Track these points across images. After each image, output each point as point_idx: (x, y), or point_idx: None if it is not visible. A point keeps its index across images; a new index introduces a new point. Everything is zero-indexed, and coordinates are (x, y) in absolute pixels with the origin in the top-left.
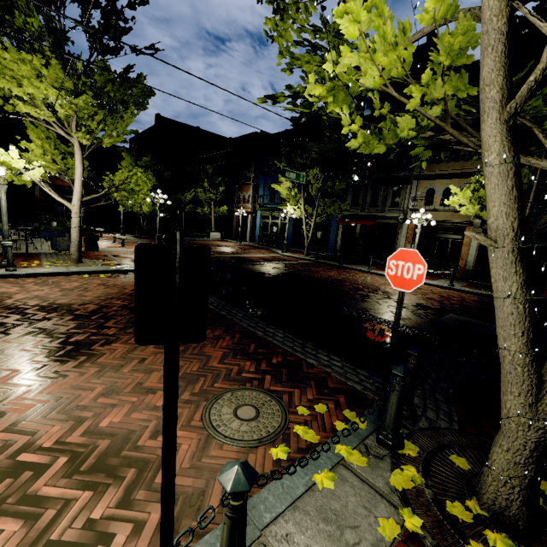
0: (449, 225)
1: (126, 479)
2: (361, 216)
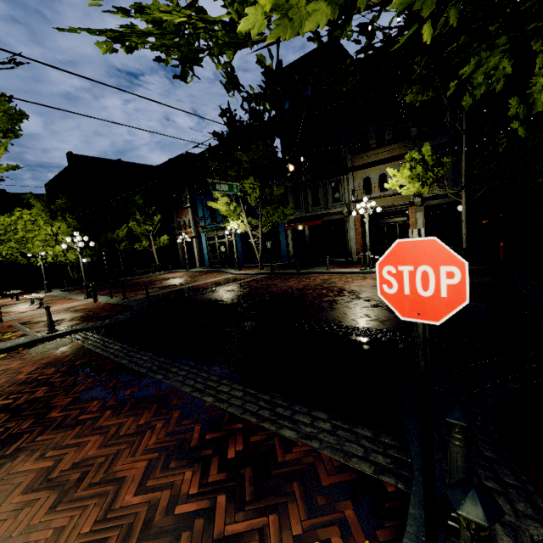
0: (393, 209)
1: None
2: (307, 218)
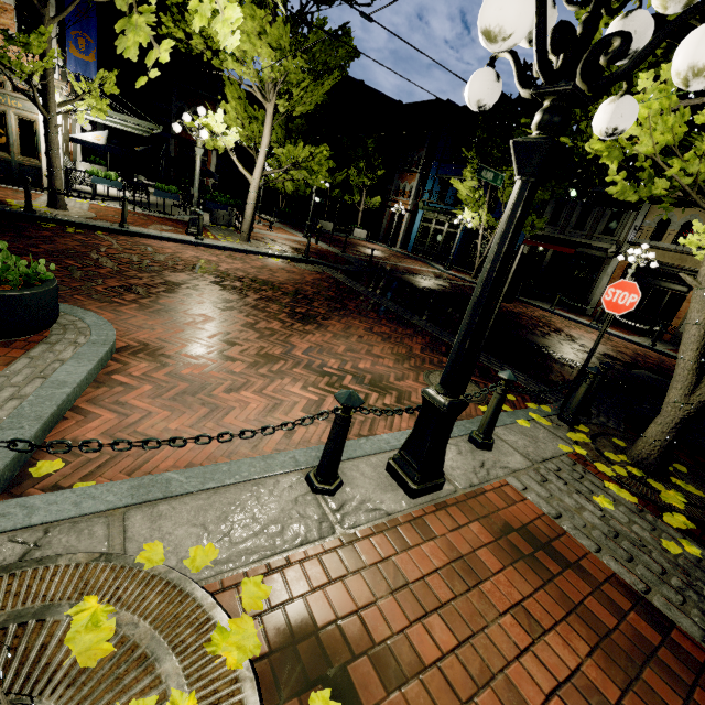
0: (676, 271)
1: (393, 394)
2: (558, 240)
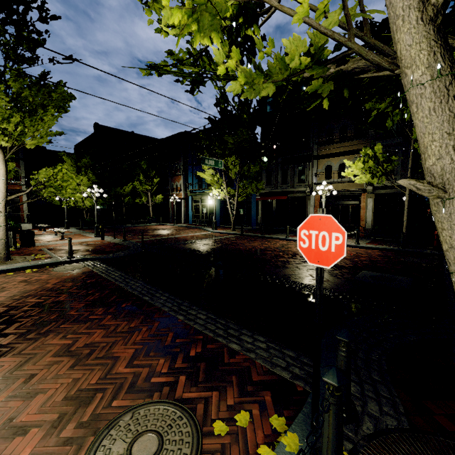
0: (348, 193)
1: None
2: (276, 193)
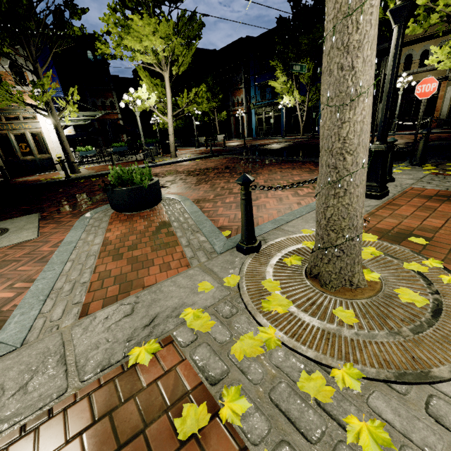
0: None
1: None
2: None
